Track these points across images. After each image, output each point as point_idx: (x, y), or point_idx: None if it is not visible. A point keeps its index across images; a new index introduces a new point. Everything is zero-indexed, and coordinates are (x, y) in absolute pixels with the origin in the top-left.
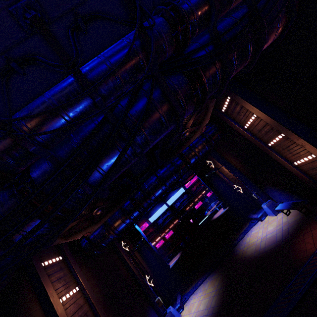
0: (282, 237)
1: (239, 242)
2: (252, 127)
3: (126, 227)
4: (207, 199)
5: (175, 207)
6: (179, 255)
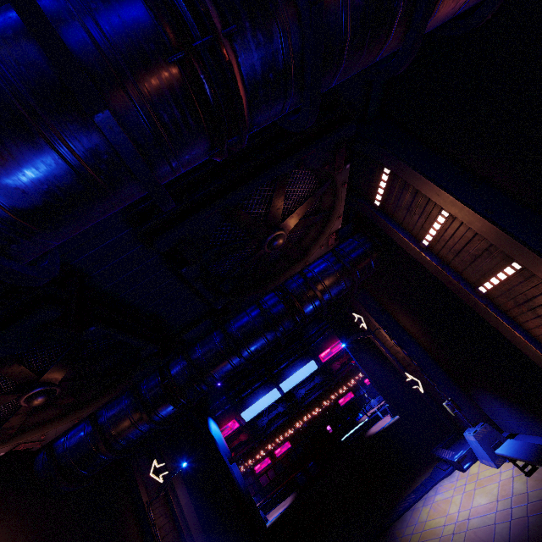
0: (508, 539)
1: (404, 515)
2: (440, 242)
3: (140, 436)
4: (364, 390)
5: (294, 398)
6: (289, 501)
